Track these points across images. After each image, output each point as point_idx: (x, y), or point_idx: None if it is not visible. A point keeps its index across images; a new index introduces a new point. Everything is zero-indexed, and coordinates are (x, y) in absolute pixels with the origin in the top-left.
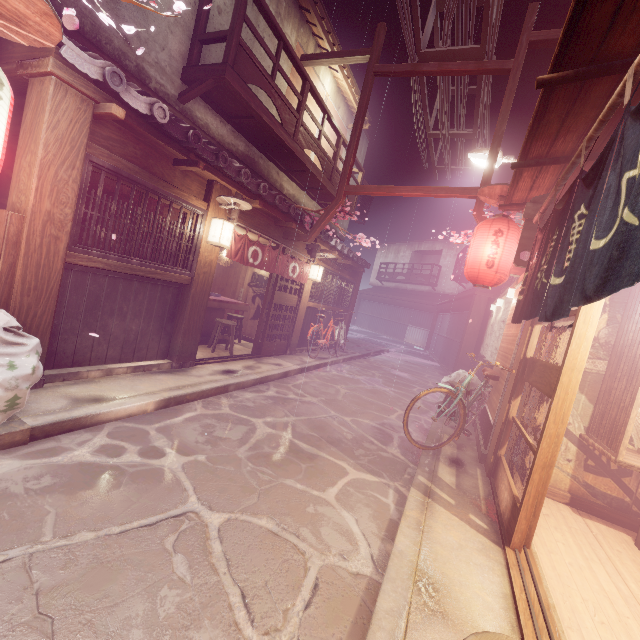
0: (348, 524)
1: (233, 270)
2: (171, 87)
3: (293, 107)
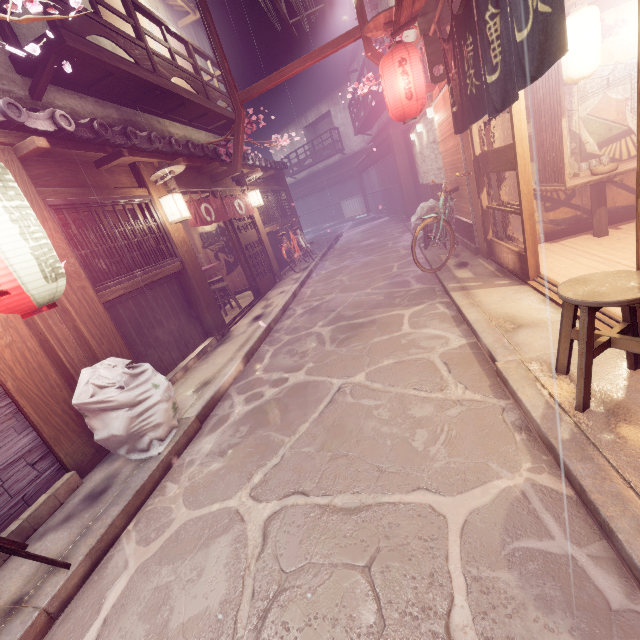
0: (432, 333)
1: None
2: (17, 88)
3: (134, 38)
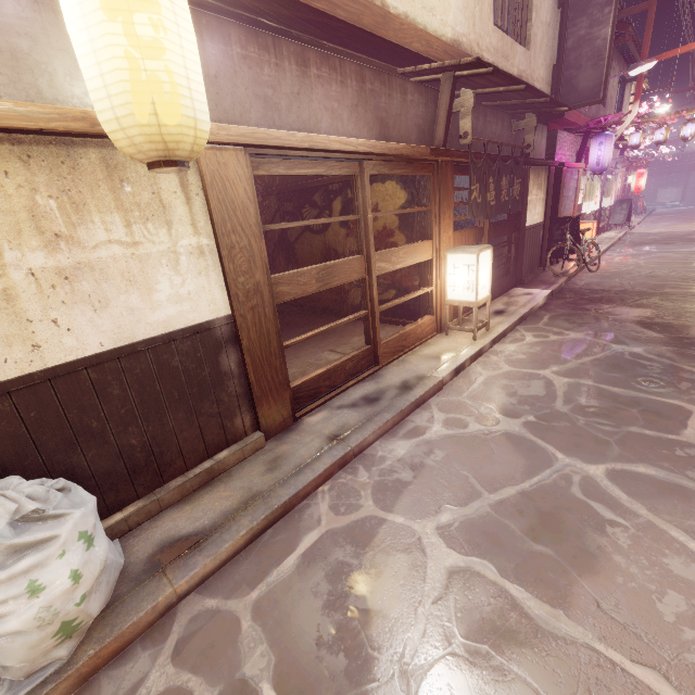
0: None
1: None
2: None
3: None
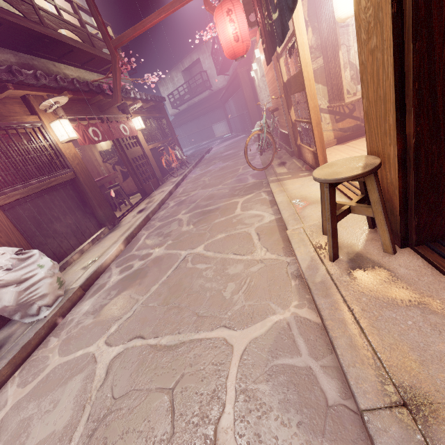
0: (254, 213)
1: (85, 160)
2: None
3: None
